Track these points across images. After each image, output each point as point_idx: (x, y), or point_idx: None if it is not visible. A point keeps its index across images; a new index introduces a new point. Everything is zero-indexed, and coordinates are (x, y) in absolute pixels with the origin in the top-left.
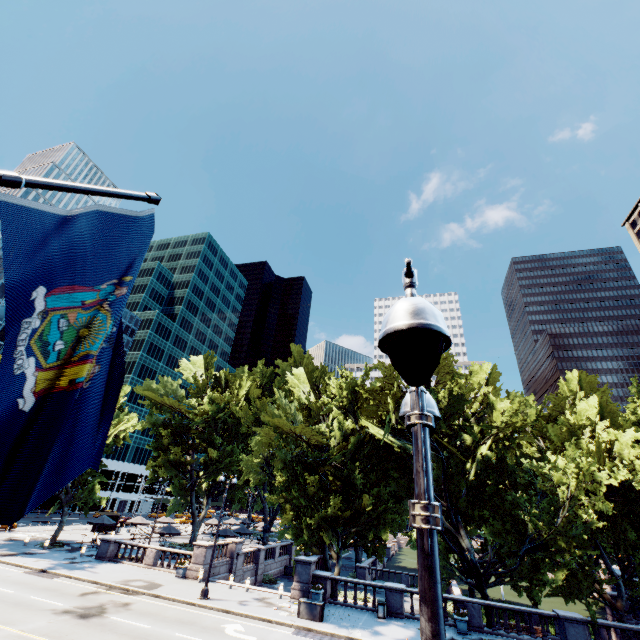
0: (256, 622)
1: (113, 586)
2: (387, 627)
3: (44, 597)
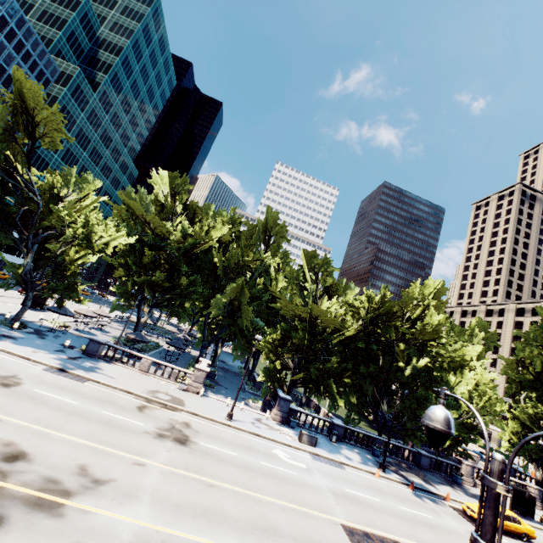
0: (283, 446)
1: (149, 399)
2: (344, 451)
3: (115, 413)
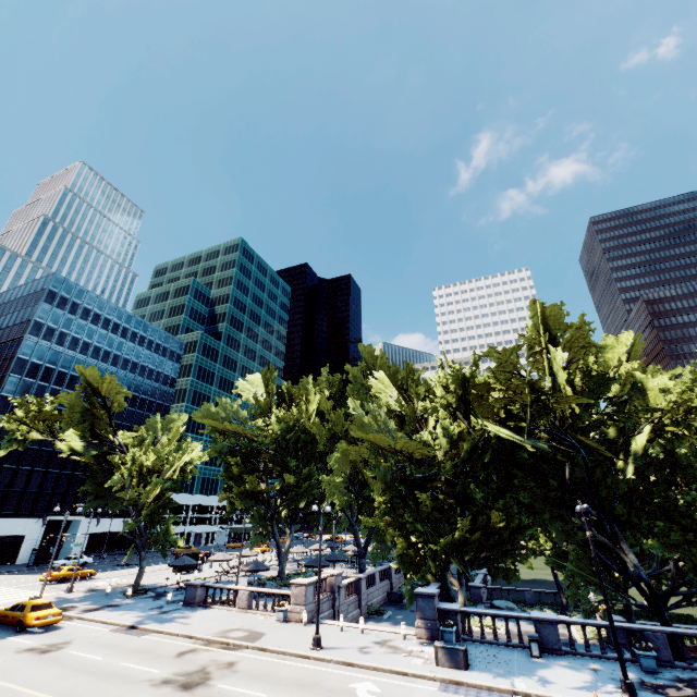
0: (389, 676)
1: (210, 640)
2: (551, 670)
3: (137, 663)
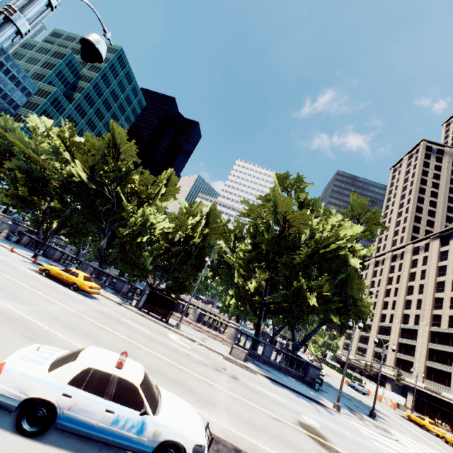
0: None
1: None
2: (29, 253)
3: None
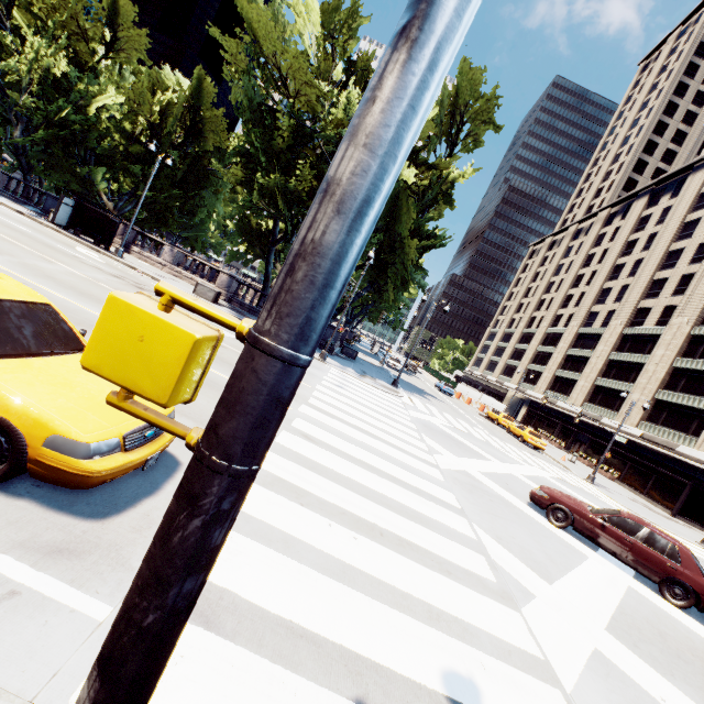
0: None
1: None
2: None
3: None
